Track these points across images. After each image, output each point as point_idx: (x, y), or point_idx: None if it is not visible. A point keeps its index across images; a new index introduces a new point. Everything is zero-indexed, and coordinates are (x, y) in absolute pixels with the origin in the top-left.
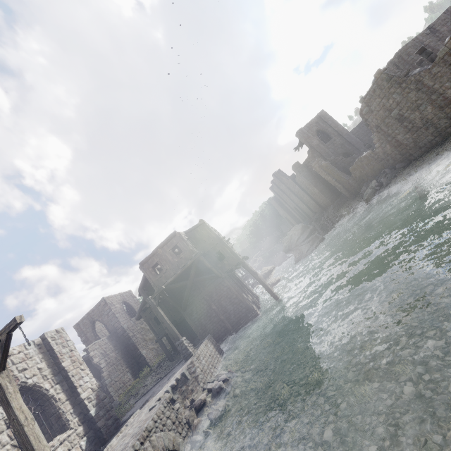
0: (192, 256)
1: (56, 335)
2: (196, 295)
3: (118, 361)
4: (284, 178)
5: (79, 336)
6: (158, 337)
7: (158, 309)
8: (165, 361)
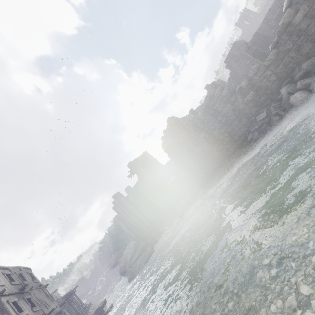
0: None
1: None
2: None
3: None
4: (121, 199)
5: None
6: None
7: None
8: None
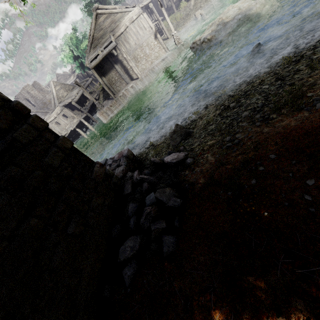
0: None
1: None
2: None
3: None
4: None
5: None
6: None
7: None
8: None
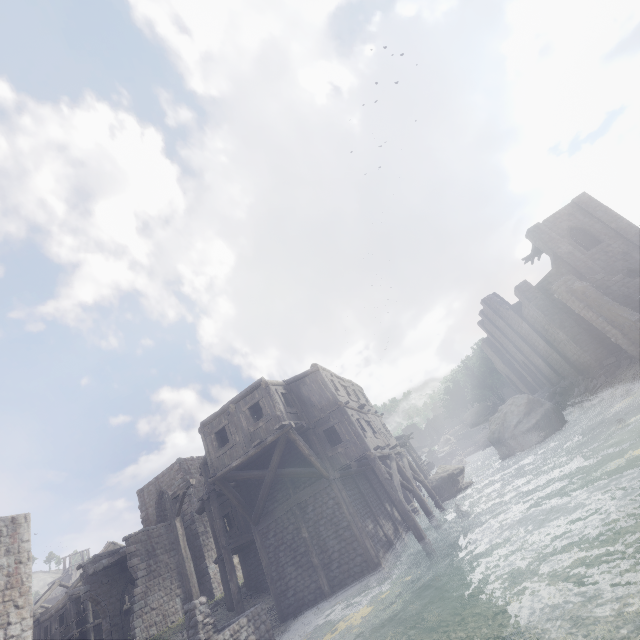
0: (277, 429)
1: (7, 527)
2: (281, 500)
3: (168, 572)
4: (501, 308)
5: (140, 509)
6: (218, 556)
7: (176, 522)
8: (223, 604)
